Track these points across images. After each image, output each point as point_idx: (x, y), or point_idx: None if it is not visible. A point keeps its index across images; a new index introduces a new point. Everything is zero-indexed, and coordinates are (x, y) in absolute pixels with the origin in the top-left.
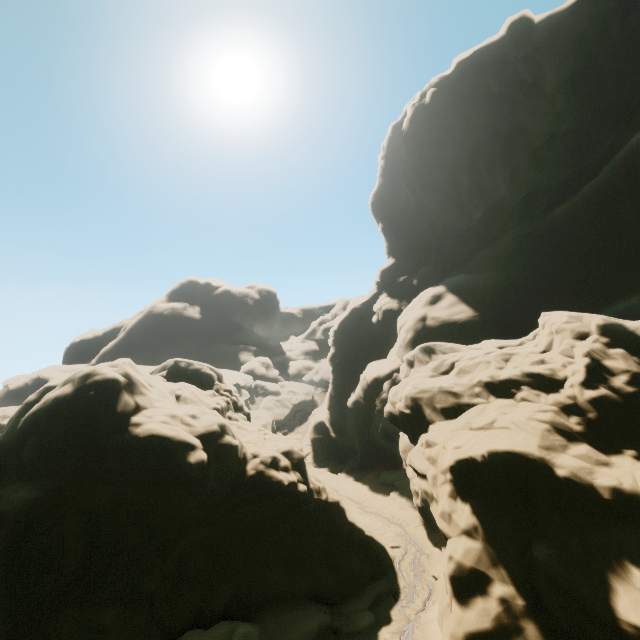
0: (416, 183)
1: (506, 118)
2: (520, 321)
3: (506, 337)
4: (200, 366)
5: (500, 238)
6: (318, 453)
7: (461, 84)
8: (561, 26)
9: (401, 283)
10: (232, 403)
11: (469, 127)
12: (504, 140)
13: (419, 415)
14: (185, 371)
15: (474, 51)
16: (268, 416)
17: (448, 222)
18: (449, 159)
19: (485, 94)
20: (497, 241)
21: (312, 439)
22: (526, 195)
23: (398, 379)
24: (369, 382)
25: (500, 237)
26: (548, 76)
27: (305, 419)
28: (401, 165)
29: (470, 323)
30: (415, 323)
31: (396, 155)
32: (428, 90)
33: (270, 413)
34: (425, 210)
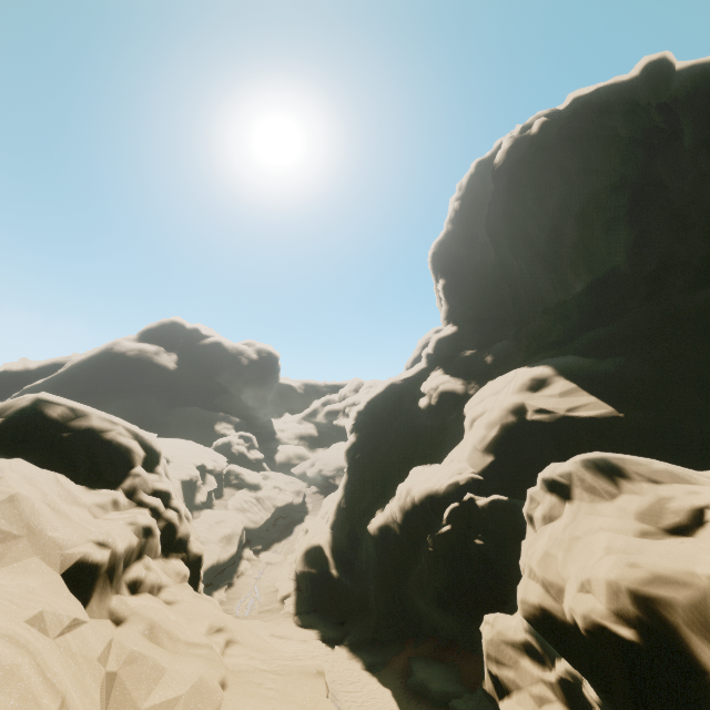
0: (502, 232)
1: (639, 166)
2: (703, 438)
3: (683, 462)
4: (105, 424)
5: (621, 316)
6: (304, 596)
7: (580, 119)
8: (707, 79)
9: (467, 358)
10: (162, 528)
11: (587, 170)
12: (635, 191)
13: (674, 657)
14: (56, 429)
15: (597, 88)
16: (237, 521)
17: (535, 290)
18: (553, 207)
19: (611, 135)
20: (617, 320)
21: (299, 573)
22: (658, 267)
23: (474, 504)
24: (417, 500)
25: (621, 315)
26: (686, 133)
27: (289, 531)
28: (481, 211)
29: (612, 428)
30: (504, 415)
31: (476, 197)
32: (534, 122)
33: (241, 517)
34: (507, 270)
